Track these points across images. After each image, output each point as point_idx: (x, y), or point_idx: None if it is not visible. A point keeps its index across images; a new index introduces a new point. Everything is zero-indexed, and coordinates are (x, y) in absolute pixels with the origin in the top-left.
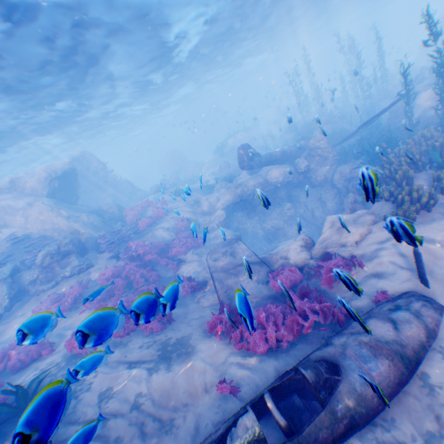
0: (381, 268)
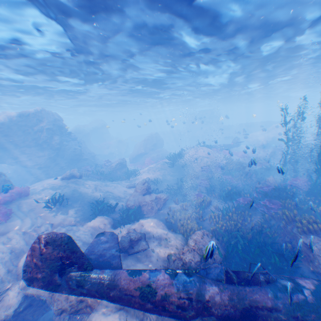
0: None
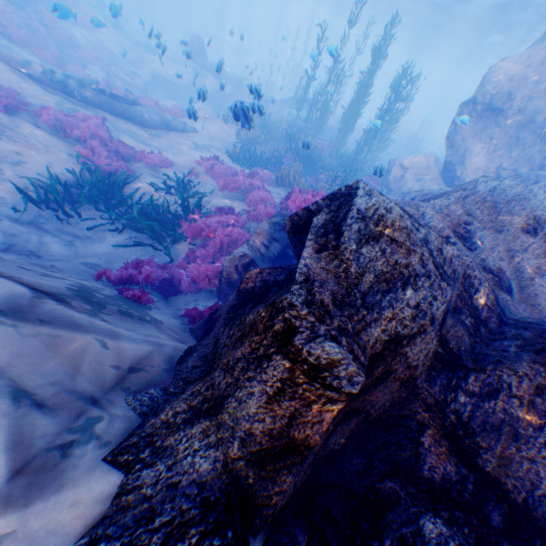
0: (196, 124)
